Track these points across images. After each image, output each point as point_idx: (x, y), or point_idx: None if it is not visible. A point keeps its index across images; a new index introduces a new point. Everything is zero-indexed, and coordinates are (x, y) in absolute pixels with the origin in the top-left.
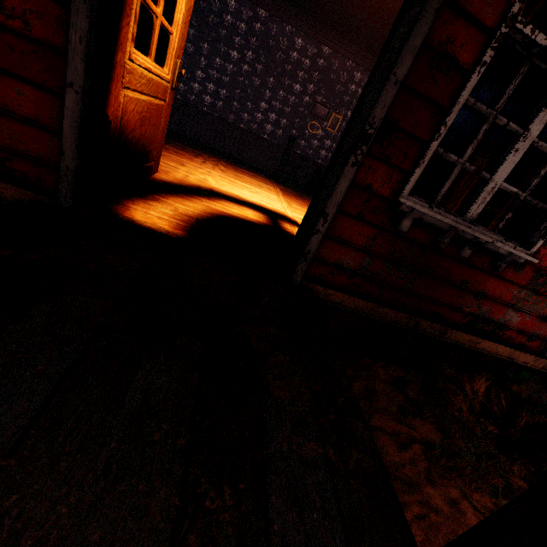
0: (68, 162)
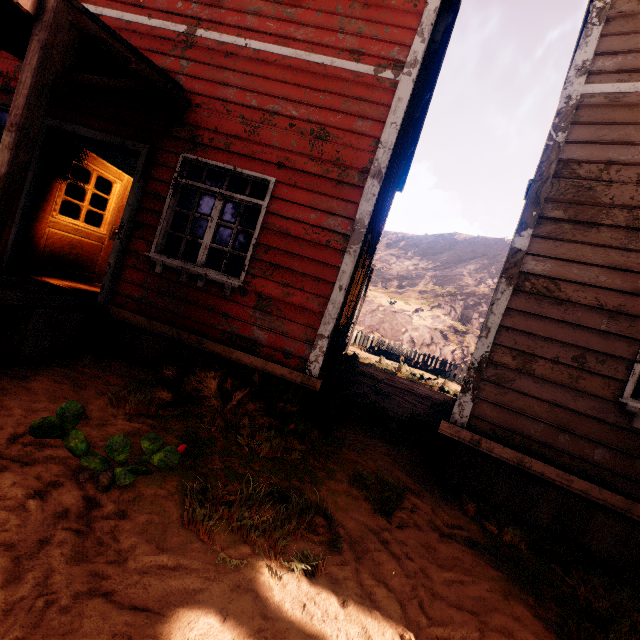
0: (9, 250)
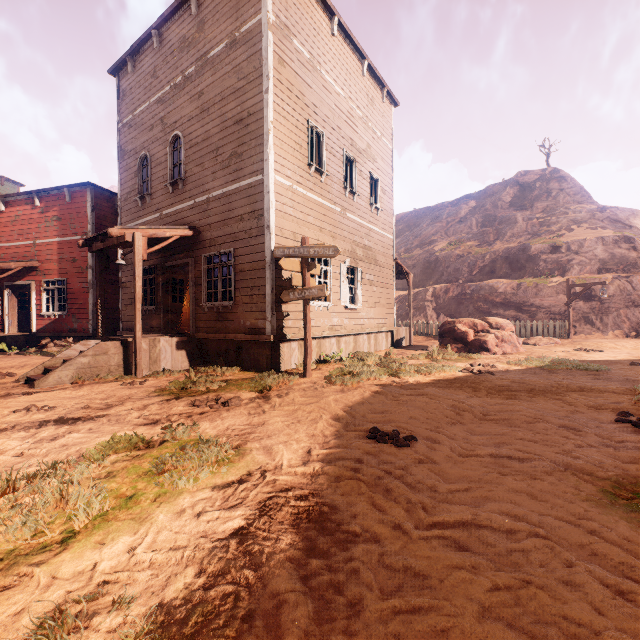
0: (6, 327)
